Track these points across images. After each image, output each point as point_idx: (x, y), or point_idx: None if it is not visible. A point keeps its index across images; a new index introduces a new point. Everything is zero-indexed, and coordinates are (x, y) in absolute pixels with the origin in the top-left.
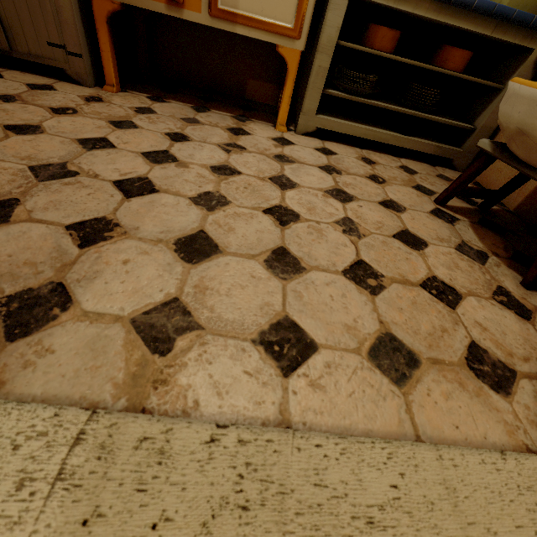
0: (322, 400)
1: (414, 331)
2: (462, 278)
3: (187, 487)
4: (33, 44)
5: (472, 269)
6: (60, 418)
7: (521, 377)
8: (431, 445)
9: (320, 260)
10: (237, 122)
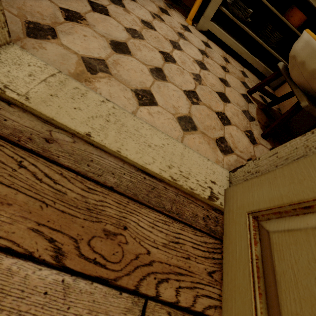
0: (150, 118)
1: (201, 122)
2: (236, 120)
3: (89, 107)
4: None
5: (243, 120)
6: (47, 66)
7: (234, 154)
8: (184, 145)
9: (176, 82)
10: (166, 6)
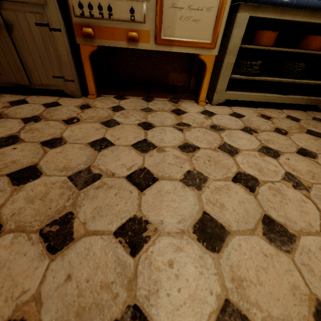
0: None
1: None
2: None
3: None
4: (44, 78)
5: None
6: None
7: None
8: None
9: (299, 222)
10: (173, 104)
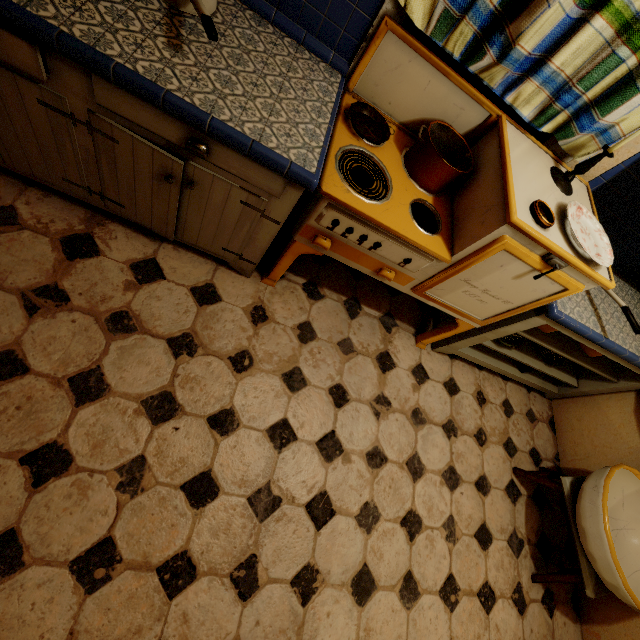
0: None
1: None
2: (501, 579)
3: None
4: (205, 243)
5: (510, 566)
6: None
7: None
8: None
9: (429, 581)
10: (384, 334)
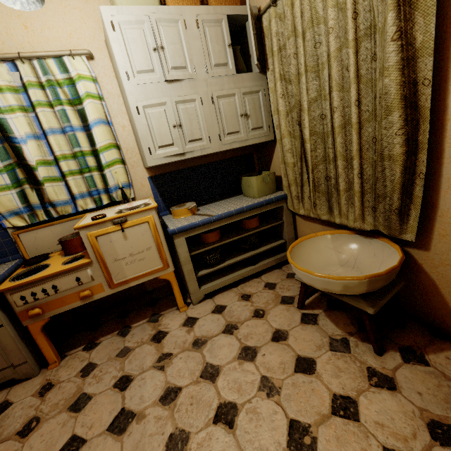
0: None
1: None
2: (348, 380)
3: None
4: None
5: (348, 364)
6: None
7: None
8: None
9: (270, 446)
10: (153, 325)
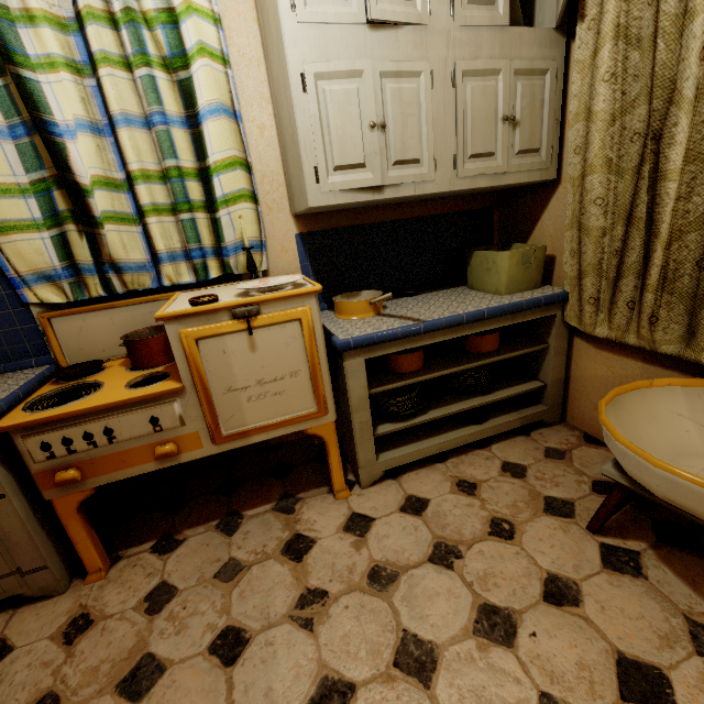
0: None
1: None
2: None
3: None
4: None
5: None
6: None
7: None
8: None
9: None
10: (285, 519)
